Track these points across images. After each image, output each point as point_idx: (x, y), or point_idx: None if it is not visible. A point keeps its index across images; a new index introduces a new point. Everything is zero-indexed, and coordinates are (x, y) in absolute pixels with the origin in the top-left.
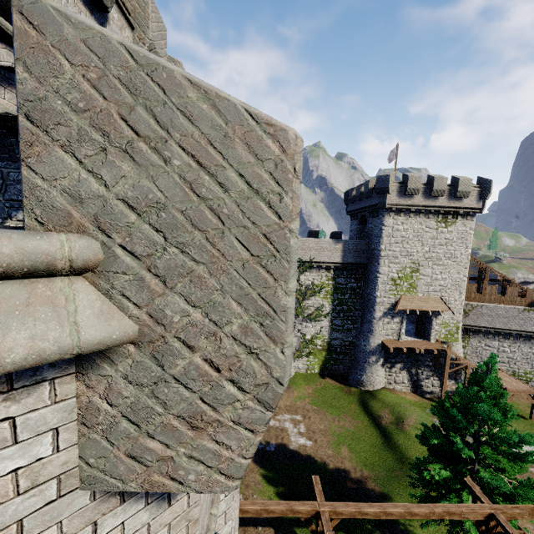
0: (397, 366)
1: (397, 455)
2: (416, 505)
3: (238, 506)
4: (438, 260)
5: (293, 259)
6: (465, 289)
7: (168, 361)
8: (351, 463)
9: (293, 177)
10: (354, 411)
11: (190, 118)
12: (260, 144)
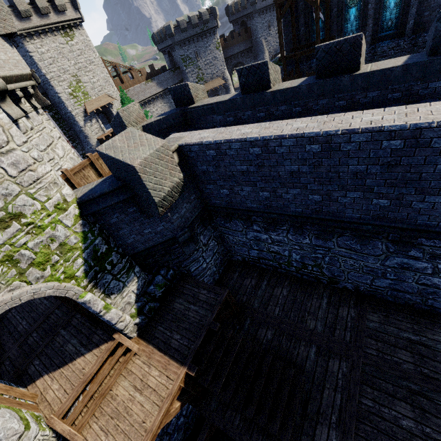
0: None
1: None
2: None
3: None
4: (86, 68)
5: None
6: (115, 84)
7: None
8: None
9: None
10: None
11: None
12: None
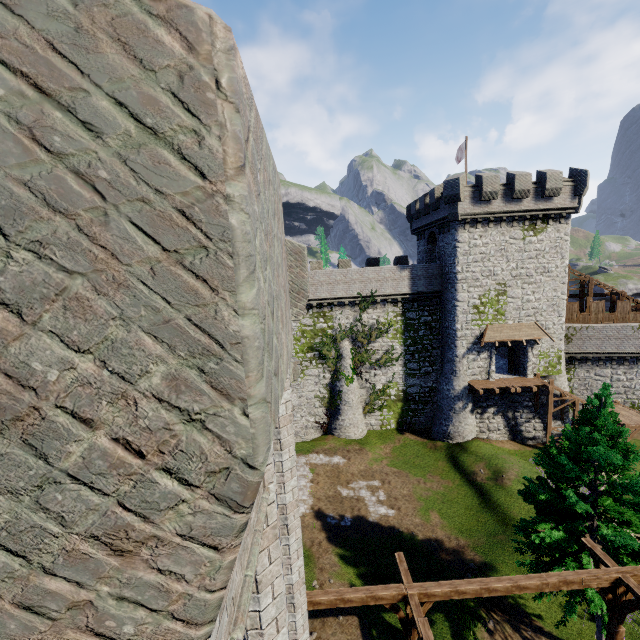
0: (490, 411)
1: (498, 517)
2: (525, 576)
3: (305, 600)
4: (529, 278)
5: (241, 250)
6: (566, 310)
7: (53, 449)
8: (444, 531)
9: (215, 96)
10: (442, 469)
11: (6, 2)
12: (145, 39)
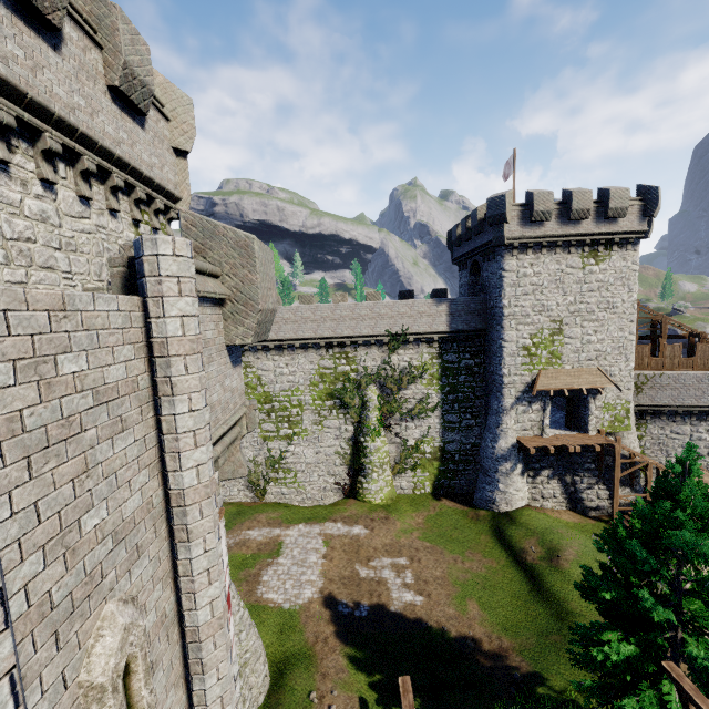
0: (544, 474)
1: (553, 610)
2: None
3: None
4: (589, 314)
5: None
6: (634, 354)
7: None
8: (484, 626)
9: None
10: (485, 545)
11: None
12: None
